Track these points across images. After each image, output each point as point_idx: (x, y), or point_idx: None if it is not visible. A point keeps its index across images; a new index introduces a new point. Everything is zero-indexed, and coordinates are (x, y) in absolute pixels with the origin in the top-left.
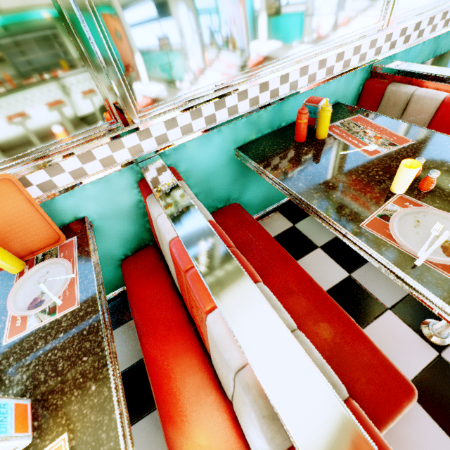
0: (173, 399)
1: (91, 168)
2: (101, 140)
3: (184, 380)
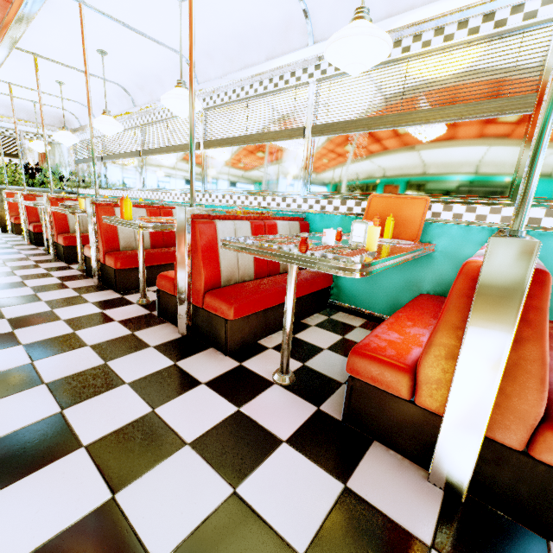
0: (398, 322)
1: (467, 217)
2: (489, 202)
3: (412, 323)
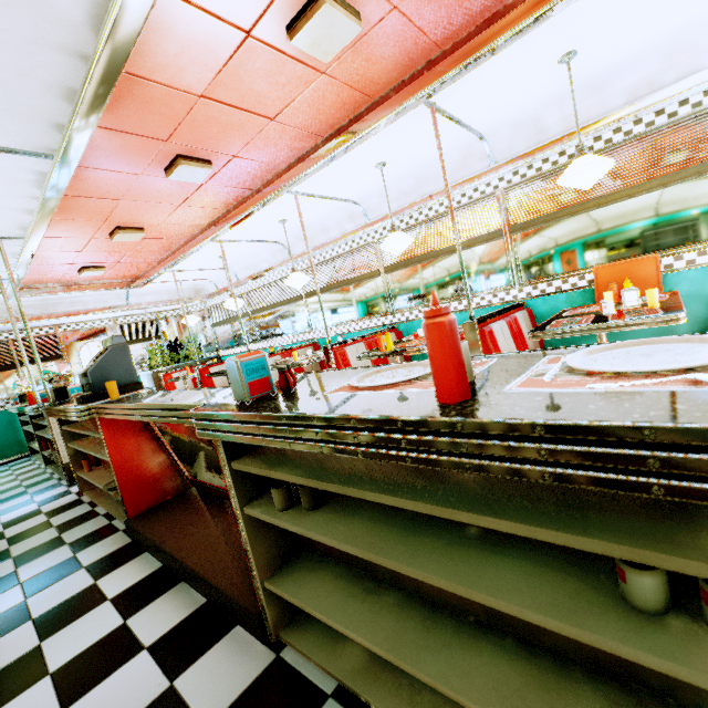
0: None
1: (700, 260)
2: None
3: None
